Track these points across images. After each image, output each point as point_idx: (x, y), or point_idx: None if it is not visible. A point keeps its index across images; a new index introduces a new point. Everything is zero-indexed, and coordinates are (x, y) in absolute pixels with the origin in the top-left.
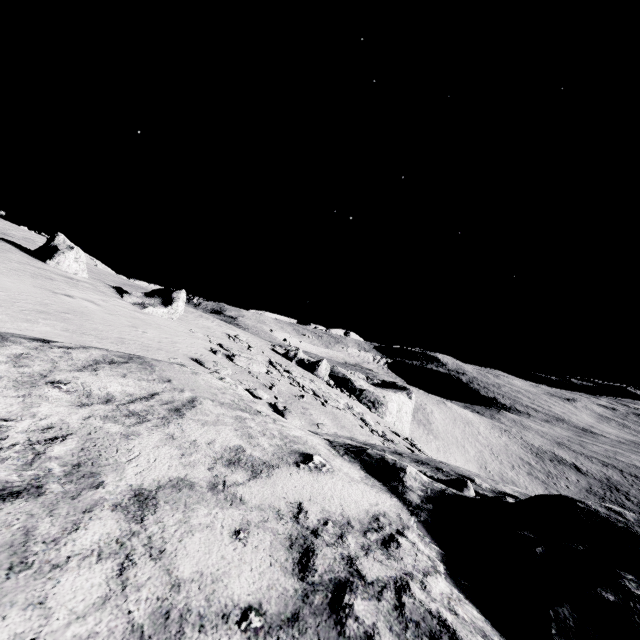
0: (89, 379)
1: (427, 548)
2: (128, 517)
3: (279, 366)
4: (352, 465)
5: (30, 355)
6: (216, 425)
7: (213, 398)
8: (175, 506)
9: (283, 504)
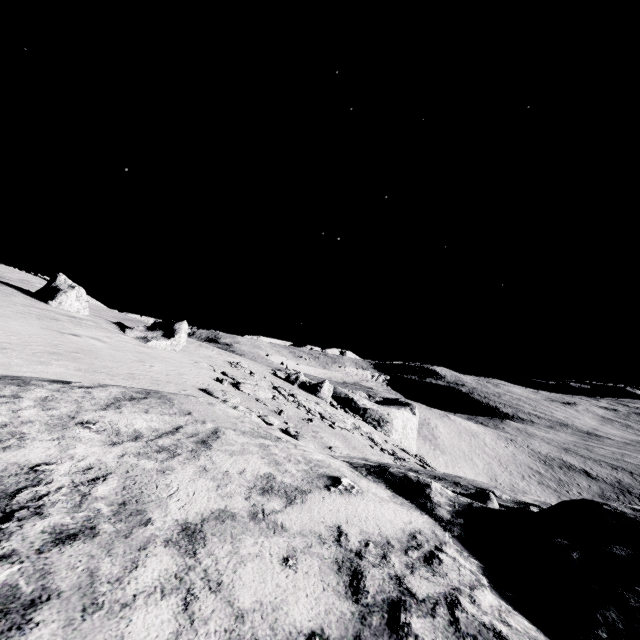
0: (115, 417)
1: (467, 562)
2: (181, 552)
3: (283, 390)
4: (377, 485)
5: (54, 397)
6: (243, 454)
7: (234, 427)
8: (222, 538)
9: (323, 528)
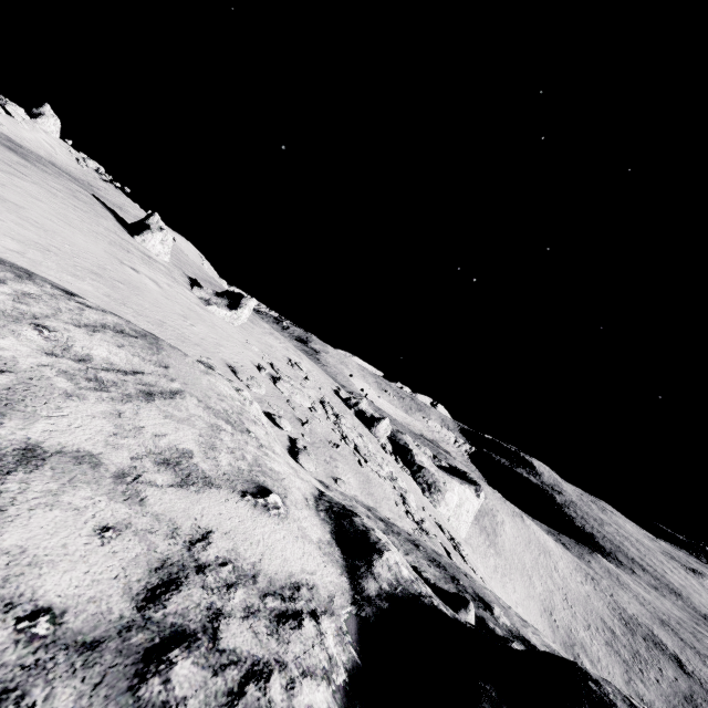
0: (80, 336)
1: (338, 647)
2: None
3: (329, 408)
4: (322, 524)
5: (40, 297)
6: (181, 423)
7: (203, 399)
8: (59, 475)
9: (188, 524)
